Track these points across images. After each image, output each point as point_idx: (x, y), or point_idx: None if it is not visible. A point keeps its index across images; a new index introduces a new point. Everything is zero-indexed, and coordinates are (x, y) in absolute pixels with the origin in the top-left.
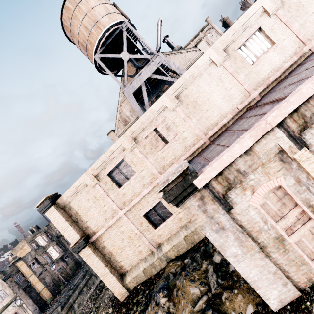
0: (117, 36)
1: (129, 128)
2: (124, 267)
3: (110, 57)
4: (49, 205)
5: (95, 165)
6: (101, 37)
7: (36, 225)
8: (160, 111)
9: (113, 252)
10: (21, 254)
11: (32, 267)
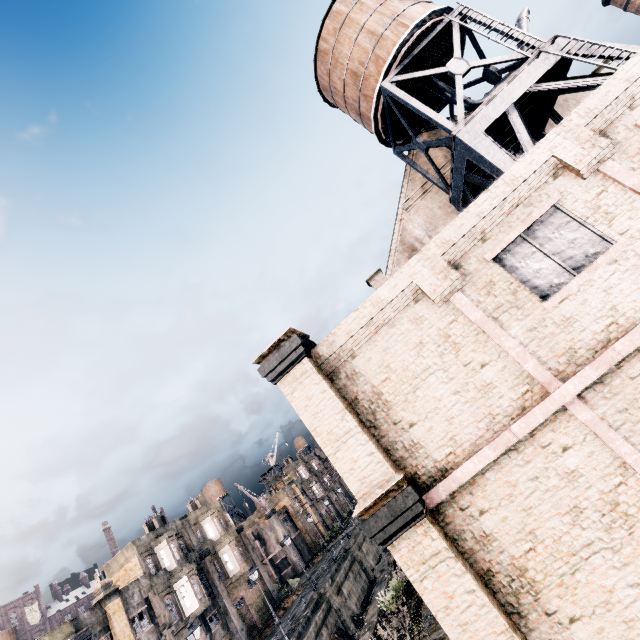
0: (430, 45)
1: (579, 106)
2: None
3: (420, 76)
4: (296, 353)
5: (455, 228)
6: (406, 38)
7: (160, 514)
8: None
9: (527, 567)
10: (118, 582)
11: (137, 625)
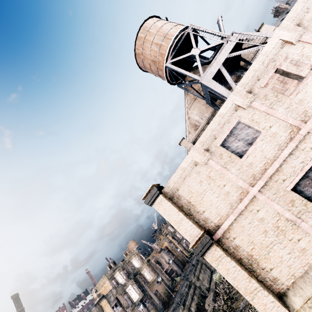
0: (182, 42)
1: (239, 83)
2: (281, 280)
3: (181, 58)
4: (156, 194)
5: (204, 136)
6: (171, 44)
7: (112, 261)
8: (277, 49)
9: (253, 254)
10: (102, 293)
11: (115, 309)
